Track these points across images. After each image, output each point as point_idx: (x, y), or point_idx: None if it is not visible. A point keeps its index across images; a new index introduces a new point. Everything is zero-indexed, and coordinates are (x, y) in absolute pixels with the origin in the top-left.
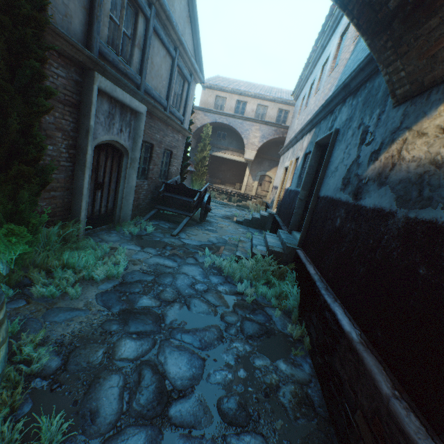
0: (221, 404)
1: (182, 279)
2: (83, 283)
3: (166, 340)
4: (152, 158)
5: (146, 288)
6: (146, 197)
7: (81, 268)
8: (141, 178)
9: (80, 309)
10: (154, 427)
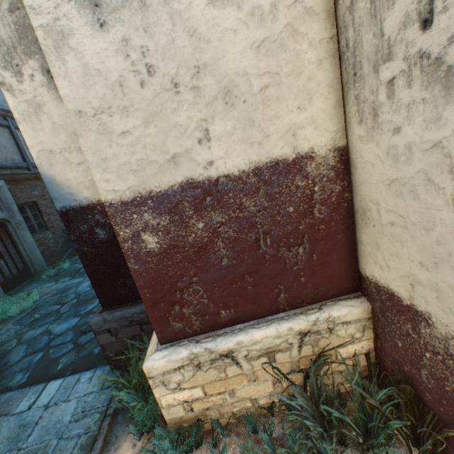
0: (82, 328)
1: (82, 286)
2: (6, 322)
3: (58, 320)
4: (42, 211)
5: (53, 303)
6: (58, 243)
7: (1, 315)
8: (42, 231)
9: (1, 334)
10: (40, 352)
